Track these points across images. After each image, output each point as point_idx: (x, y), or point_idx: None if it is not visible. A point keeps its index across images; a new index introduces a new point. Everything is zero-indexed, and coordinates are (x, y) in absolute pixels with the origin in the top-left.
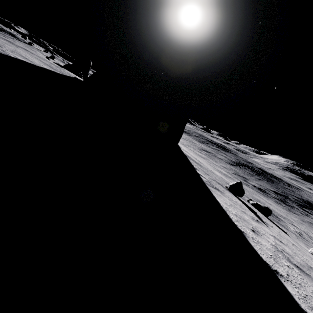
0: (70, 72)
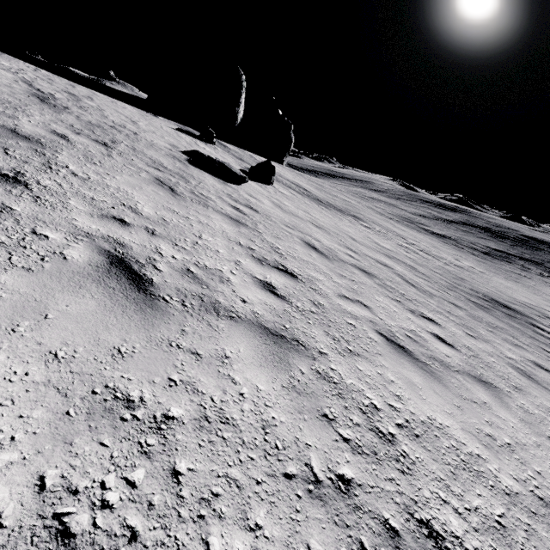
0: None
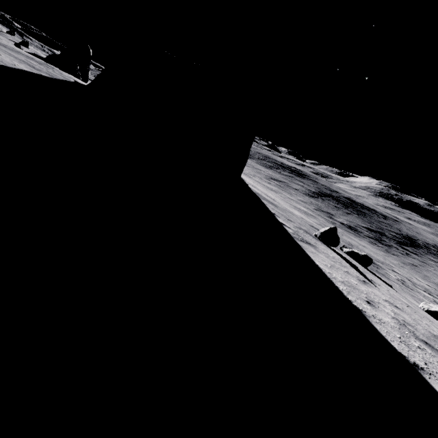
0: (59, 68)
